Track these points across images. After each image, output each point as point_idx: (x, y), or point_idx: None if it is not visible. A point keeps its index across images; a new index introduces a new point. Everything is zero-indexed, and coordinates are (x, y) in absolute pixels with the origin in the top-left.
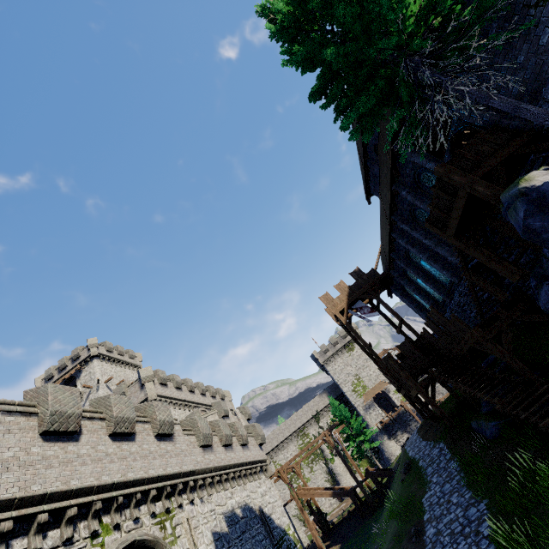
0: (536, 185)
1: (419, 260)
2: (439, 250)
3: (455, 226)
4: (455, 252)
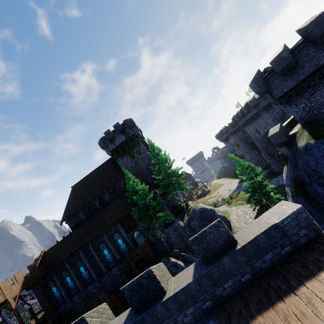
0: (172, 260)
1: (80, 266)
2: (101, 264)
3: (137, 260)
4: (106, 266)
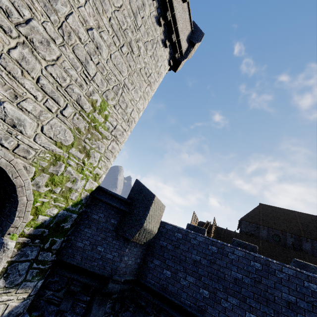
0: None
1: None
2: None
3: None
4: None
